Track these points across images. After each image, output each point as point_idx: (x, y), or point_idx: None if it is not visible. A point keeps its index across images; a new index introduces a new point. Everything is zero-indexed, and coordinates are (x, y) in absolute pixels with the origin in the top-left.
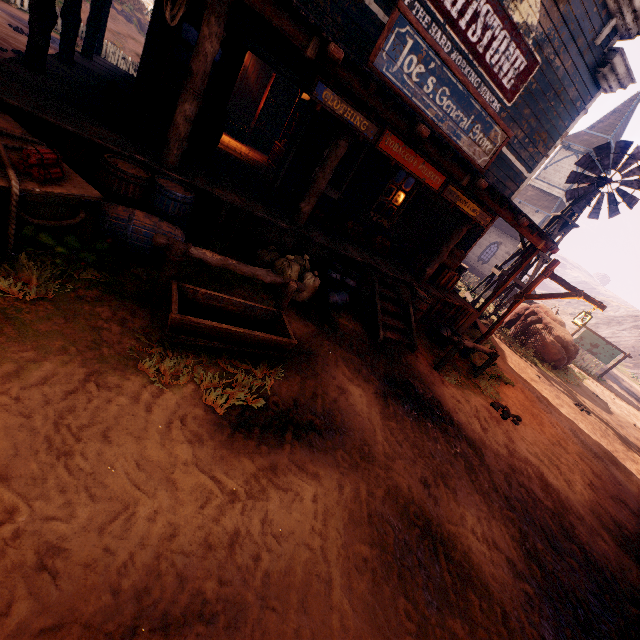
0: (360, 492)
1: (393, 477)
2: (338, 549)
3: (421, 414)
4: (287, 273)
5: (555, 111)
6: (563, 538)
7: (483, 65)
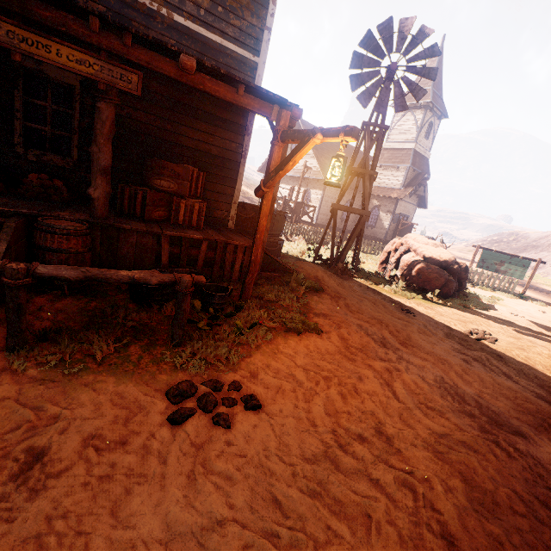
0: None
1: None
2: None
3: None
4: None
5: None
6: None
7: None
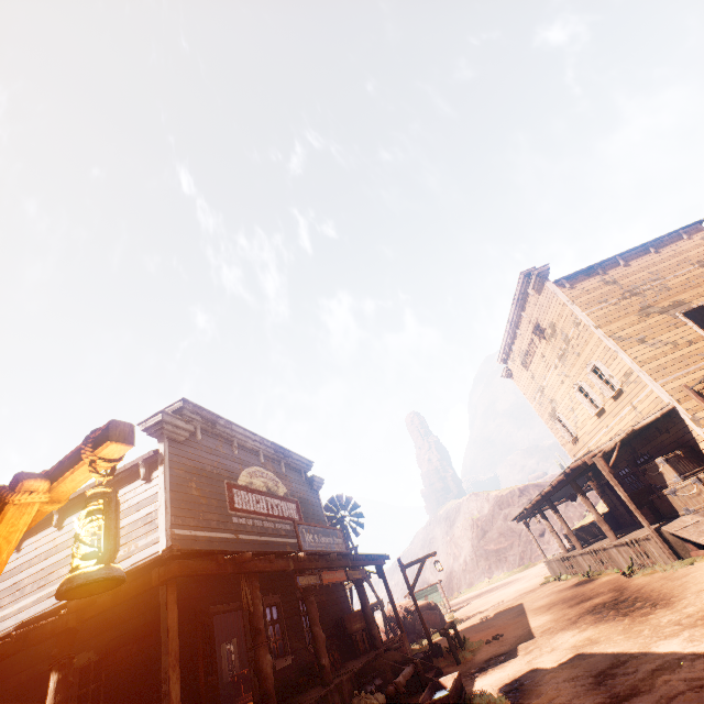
0: (551, 664)
1: (542, 660)
2: (576, 662)
3: (500, 661)
4: (375, 703)
5: (315, 510)
6: (570, 621)
7: (286, 519)
